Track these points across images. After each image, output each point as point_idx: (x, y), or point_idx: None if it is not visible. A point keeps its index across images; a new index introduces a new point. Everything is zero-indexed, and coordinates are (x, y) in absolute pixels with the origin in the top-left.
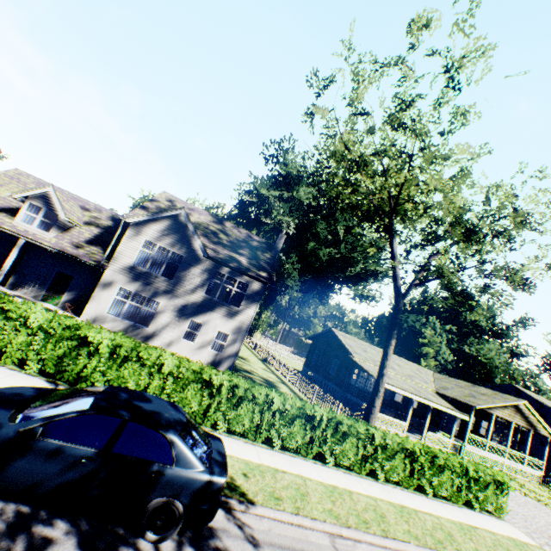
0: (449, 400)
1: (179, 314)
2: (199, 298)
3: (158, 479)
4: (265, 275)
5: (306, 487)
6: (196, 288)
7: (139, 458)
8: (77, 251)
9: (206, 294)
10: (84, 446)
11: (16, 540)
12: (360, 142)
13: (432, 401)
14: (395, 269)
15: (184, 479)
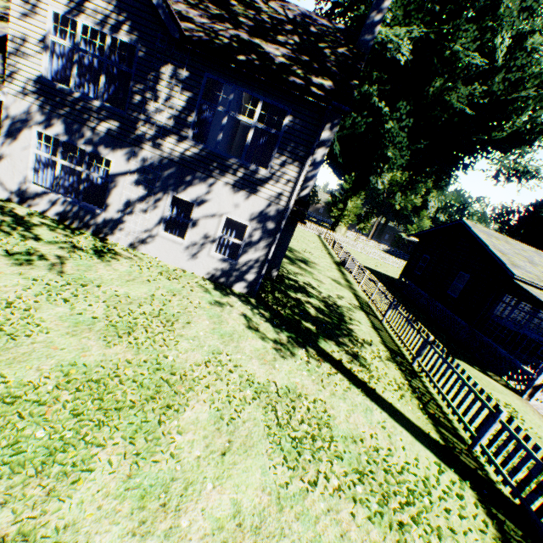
0: None
1: (149, 185)
2: (181, 148)
3: None
4: (328, 84)
5: None
6: (173, 127)
7: None
8: None
9: (194, 140)
10: None
11: None
12: None
13: None
14: None
15: None
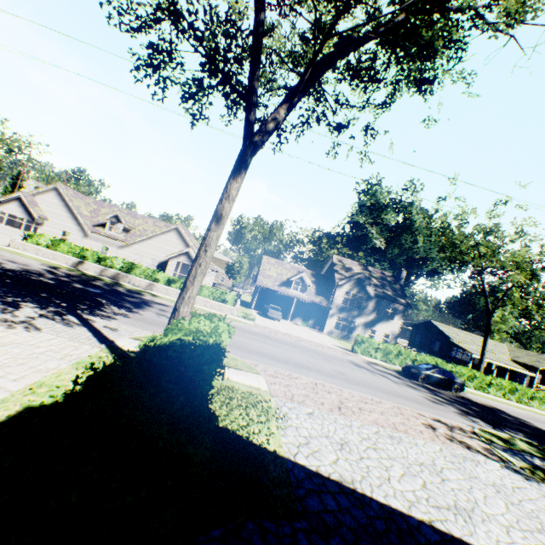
0: (521, 364)
1: (365, 326)
2: (373, 317)
3: (453, 381)
4: (403, 301)
5: (471, 392)
6: (371, 312)
7: (449, 377)
8: (317, 301)
9: (376, 315)
10: (439, 375)
11: (437, 389)
12: (462, 234)
13: (509, 365)
14: (486, 298)
15: (458, 382)
